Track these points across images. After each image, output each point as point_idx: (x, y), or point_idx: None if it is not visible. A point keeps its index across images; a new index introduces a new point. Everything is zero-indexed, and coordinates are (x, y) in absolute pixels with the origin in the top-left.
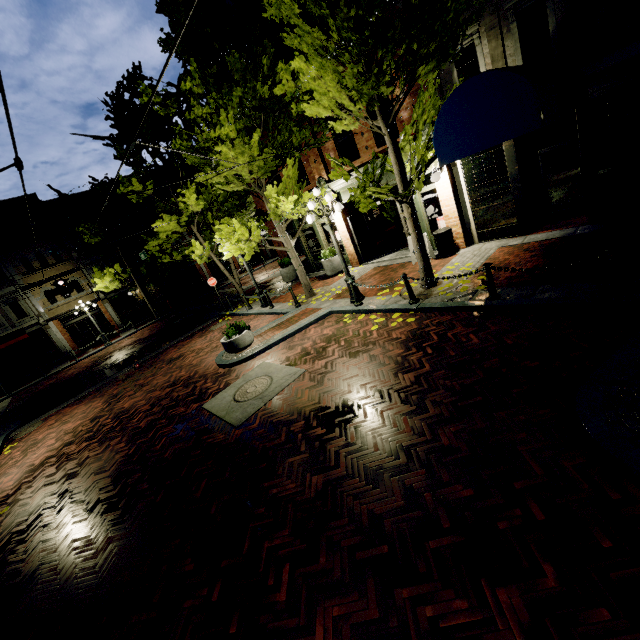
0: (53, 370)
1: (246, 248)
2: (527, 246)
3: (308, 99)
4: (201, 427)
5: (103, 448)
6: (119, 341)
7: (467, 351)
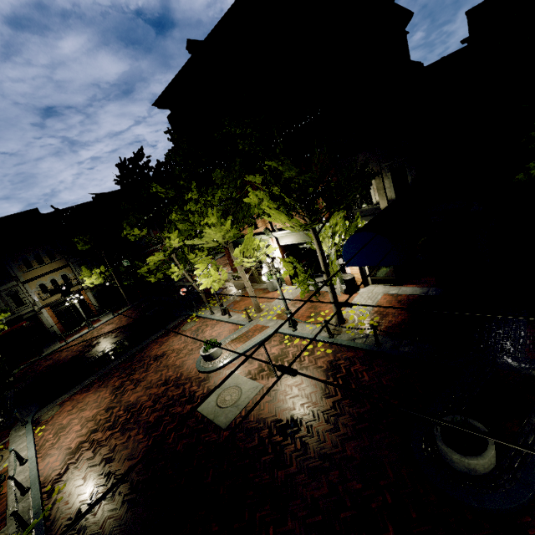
0: (46, 350)
1: (217, 285)
2: (400, 297)
3: (267, 216)
4: (198, 427)
5: (126, 438)
6: (100, 325)
7: (362, 386)
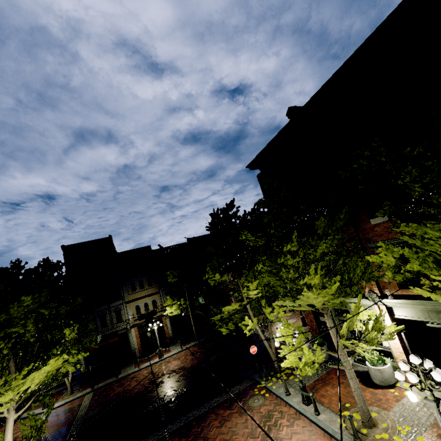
0: (123, 371)
1: (310, 370)
2: None
3: (427, 289)
4: None
5: None
6: (169, 357)
7: None
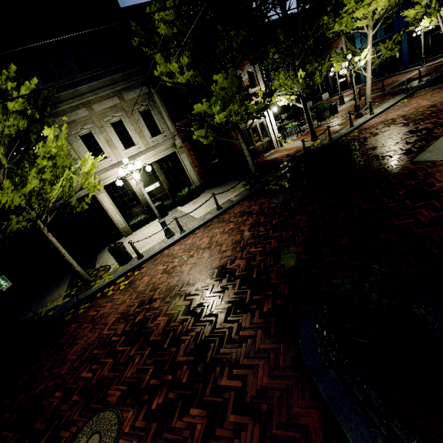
0: None
1: None
2: None
3: None
4: (413, 149)
5: (397, 129)
6: None
7: None
